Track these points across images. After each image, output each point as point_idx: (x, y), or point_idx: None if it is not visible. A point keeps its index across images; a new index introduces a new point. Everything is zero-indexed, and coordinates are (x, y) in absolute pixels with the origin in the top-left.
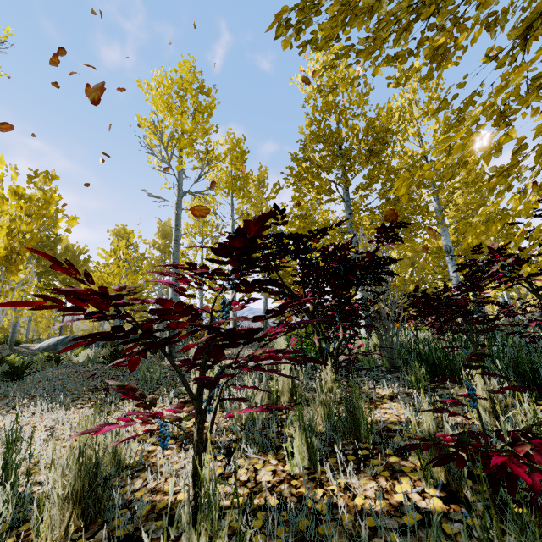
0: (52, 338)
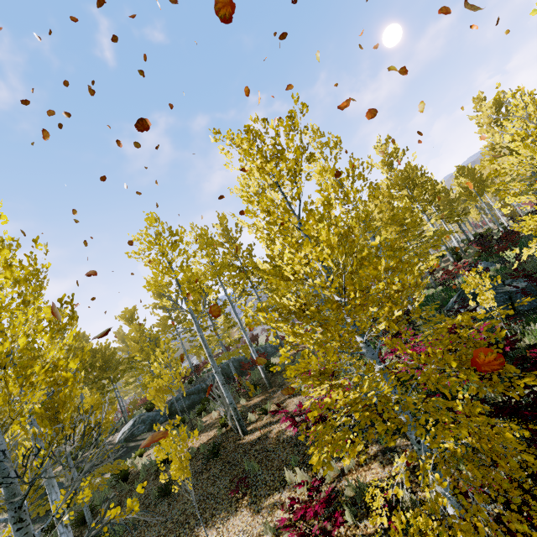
0: (124, 426)
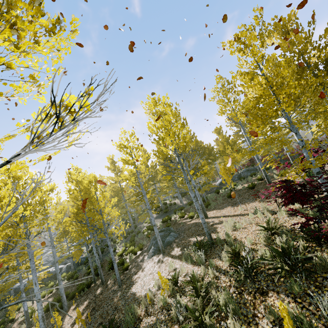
0: (219, 180)
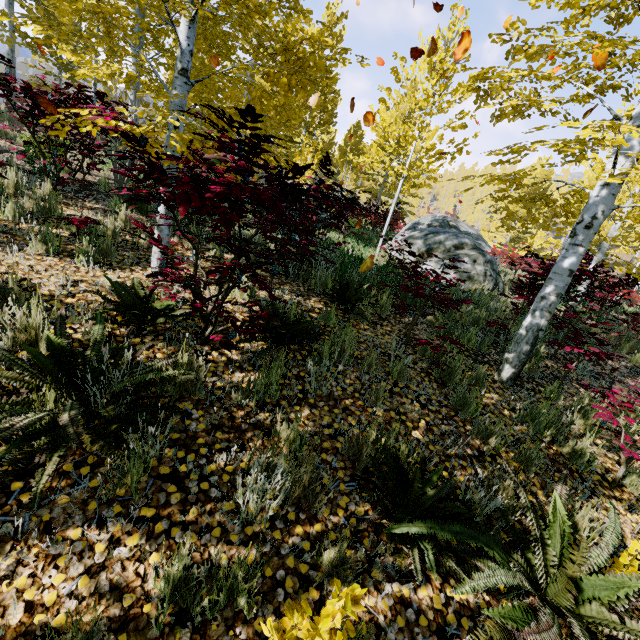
0: None
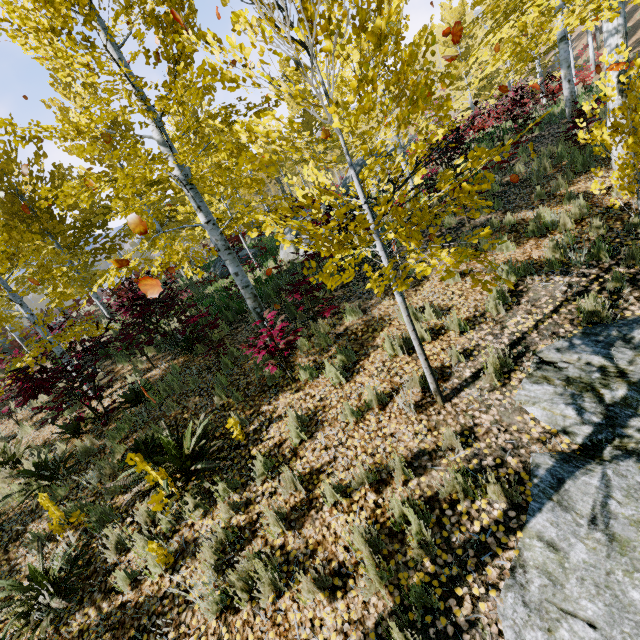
0: None
